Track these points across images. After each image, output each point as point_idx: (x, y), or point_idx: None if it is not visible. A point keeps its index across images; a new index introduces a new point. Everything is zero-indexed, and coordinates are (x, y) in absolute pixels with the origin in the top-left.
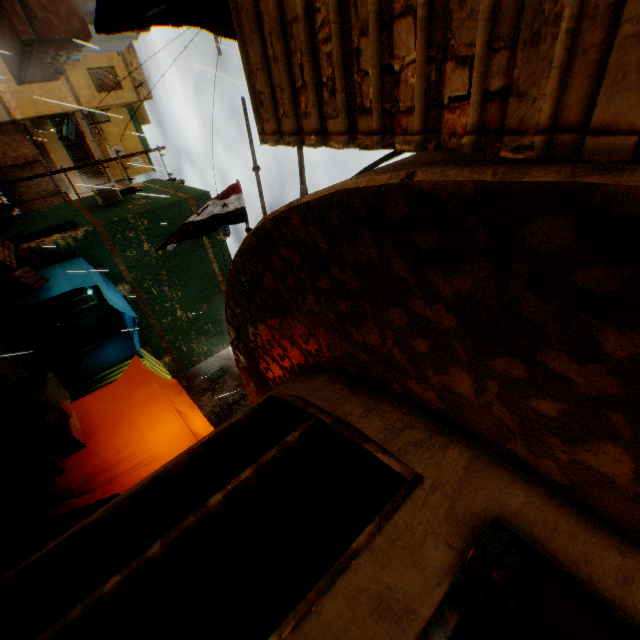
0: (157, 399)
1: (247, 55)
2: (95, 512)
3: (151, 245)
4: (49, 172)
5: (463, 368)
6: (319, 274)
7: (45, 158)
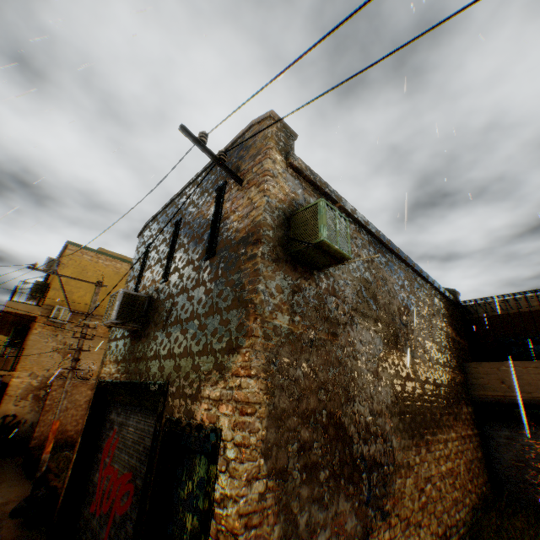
0: None
1: None
2: None
3: None
4: None
5: None
6: None
7: None
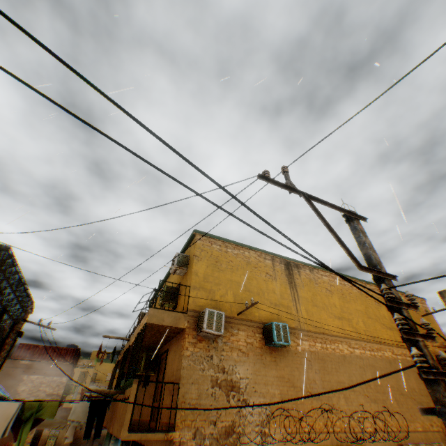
0: None
1: None
2: None
3: None
4: None
5: None
6: None
7: None
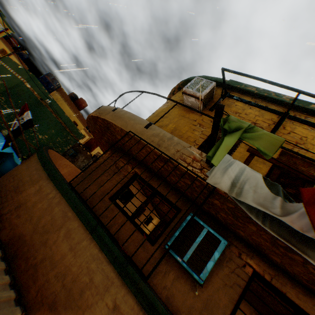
0: None
1: None
2: None
3: (12, 109)
4: None
5: None
6: None
7: None
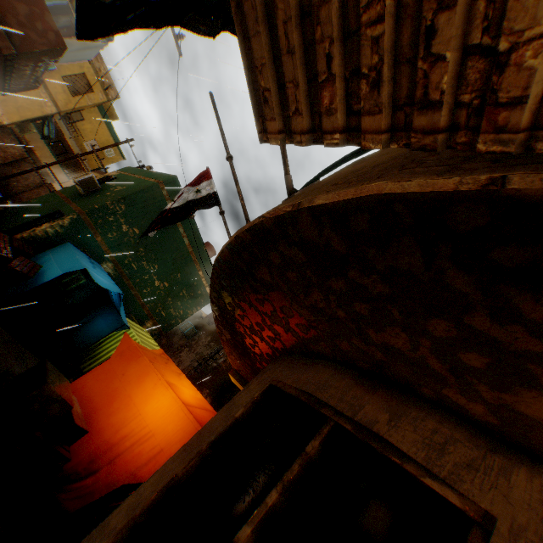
0: (149, 374)
1: (248, 49)
2: (106, 519)
3: (129, 226)
4: (35, 168)
5: (540, 393)
6: (331, 274)
7: (30, 155)
